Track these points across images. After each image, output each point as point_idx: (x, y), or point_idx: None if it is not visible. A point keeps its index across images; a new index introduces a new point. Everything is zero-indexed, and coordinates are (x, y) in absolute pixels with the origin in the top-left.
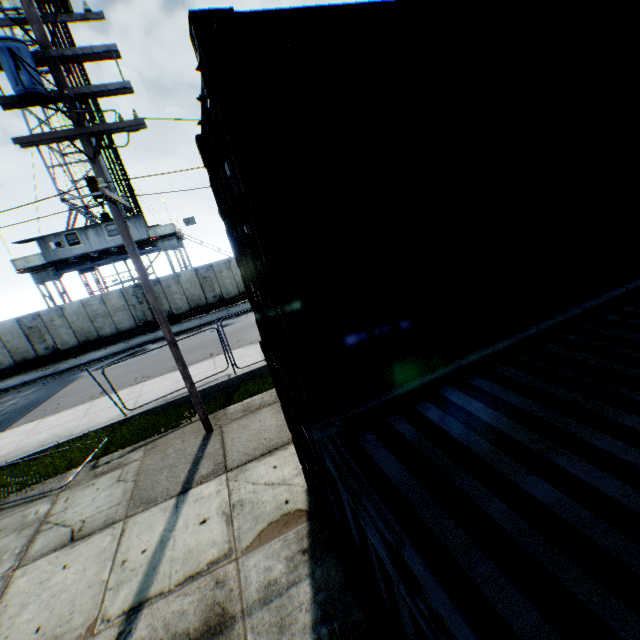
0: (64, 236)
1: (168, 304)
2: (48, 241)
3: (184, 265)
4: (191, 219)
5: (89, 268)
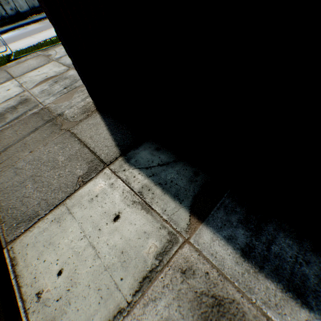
0: None
1: (13, 3)
2: None
3: None
4: None
5: None
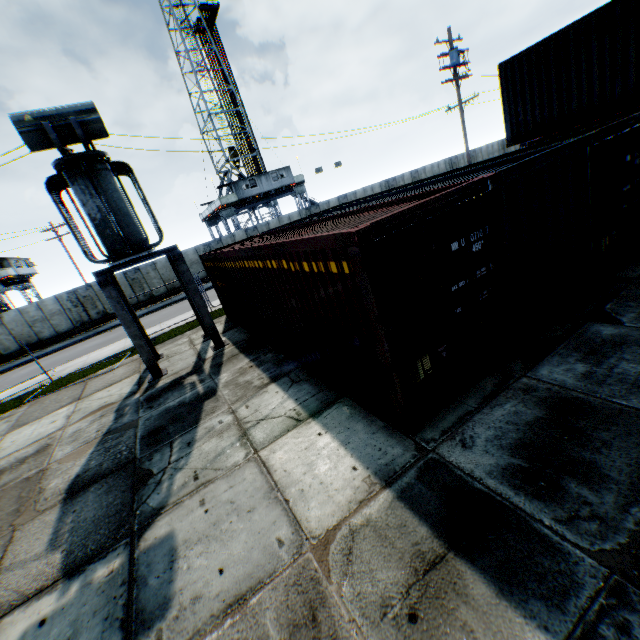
0: (248, 181)
1: None
2: (239, 185)
3: (309, 205)
4: (320, 169)
5: (215, 222)
